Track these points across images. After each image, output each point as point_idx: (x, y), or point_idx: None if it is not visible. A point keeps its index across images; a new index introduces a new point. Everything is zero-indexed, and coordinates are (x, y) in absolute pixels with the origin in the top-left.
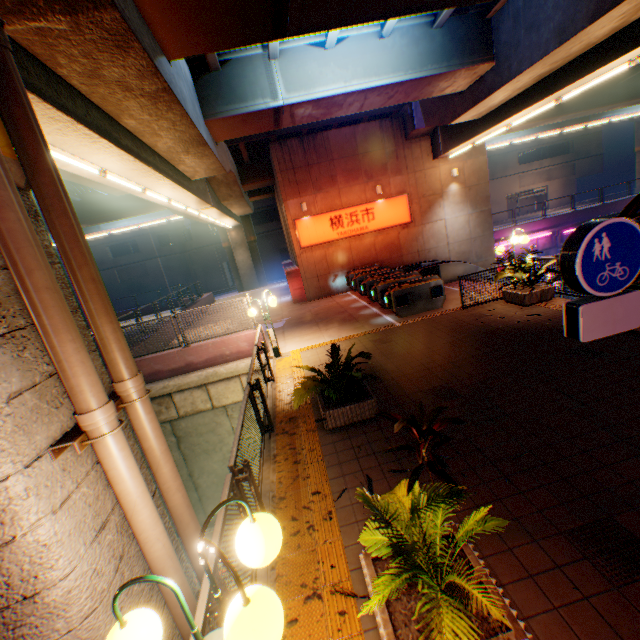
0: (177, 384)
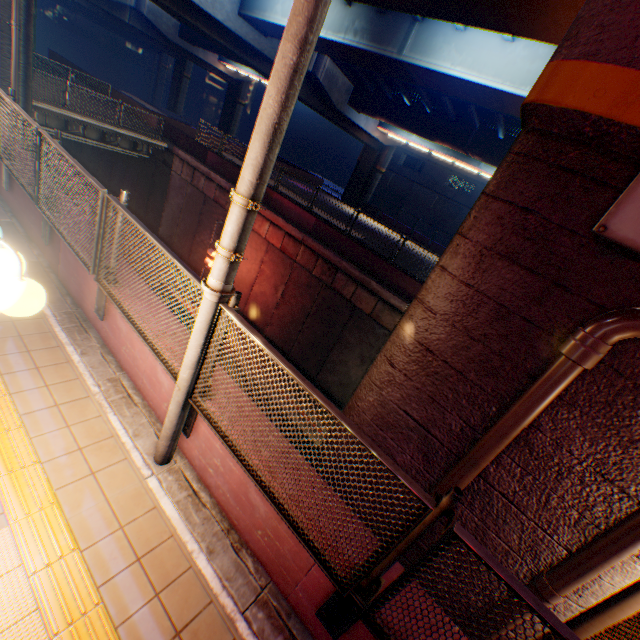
0: None
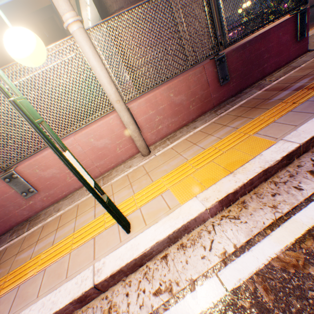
0: None
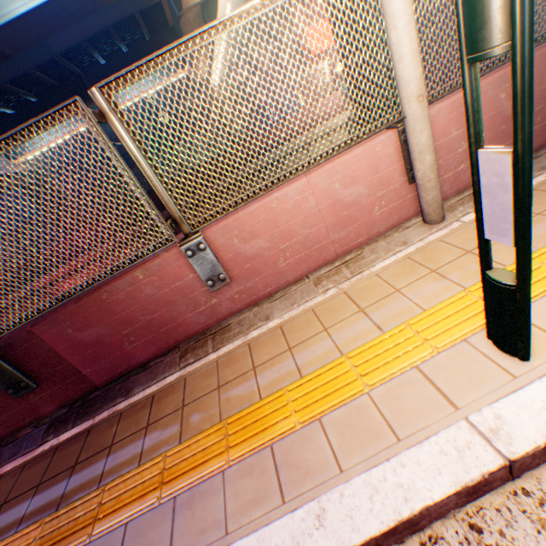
0: (287, 149)
